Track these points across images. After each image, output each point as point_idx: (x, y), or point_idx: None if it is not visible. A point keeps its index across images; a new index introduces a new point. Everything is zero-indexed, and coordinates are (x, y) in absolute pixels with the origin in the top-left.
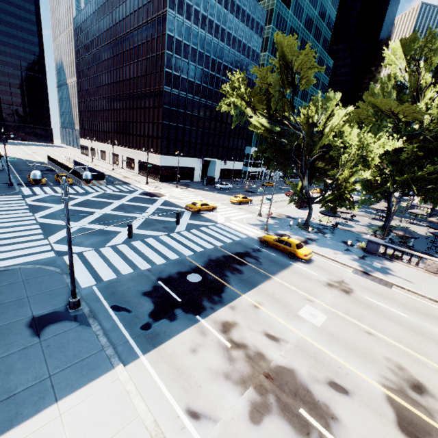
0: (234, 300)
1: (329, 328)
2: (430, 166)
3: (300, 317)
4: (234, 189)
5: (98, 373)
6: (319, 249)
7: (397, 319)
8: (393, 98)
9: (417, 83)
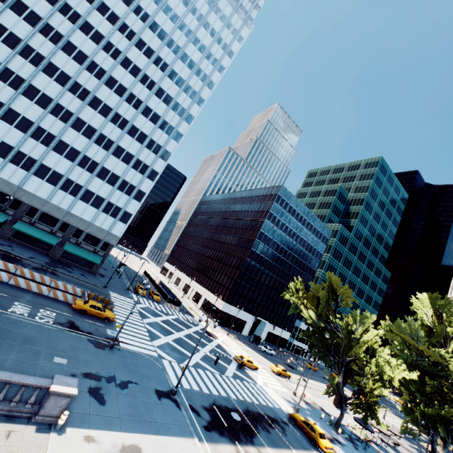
0: (261, 447)
1: None
2: (450, 410)
3: None
4: (276, 357)
5: (187, 435)
6: (342, 452)
7: None
8: (420, 336)
9: (442, 330)
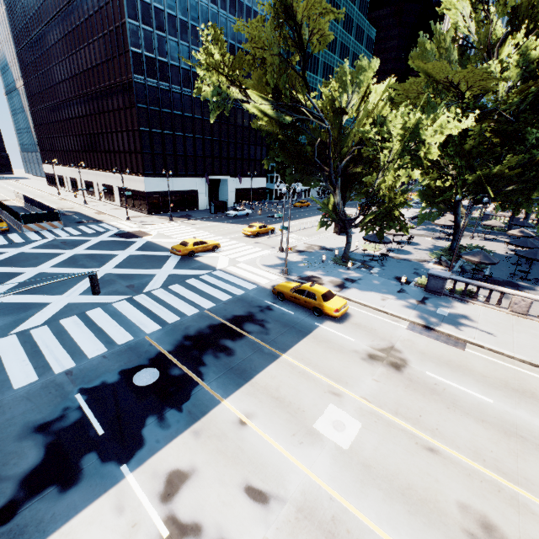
0: (204, 416)
1: (364, 450)
2: (511, 157)
3: (315, 435)
4: (254, 216)
5: None
6: (360, 295)
7: (477, 409)
8: (453, 61)
9: (486, 35)
